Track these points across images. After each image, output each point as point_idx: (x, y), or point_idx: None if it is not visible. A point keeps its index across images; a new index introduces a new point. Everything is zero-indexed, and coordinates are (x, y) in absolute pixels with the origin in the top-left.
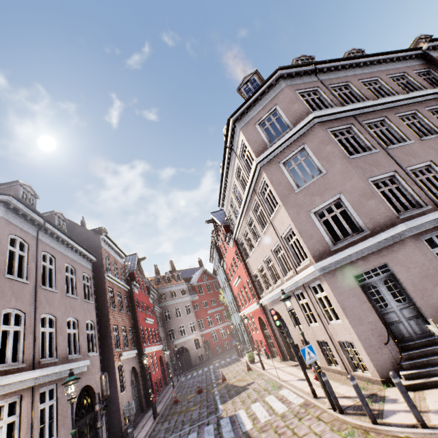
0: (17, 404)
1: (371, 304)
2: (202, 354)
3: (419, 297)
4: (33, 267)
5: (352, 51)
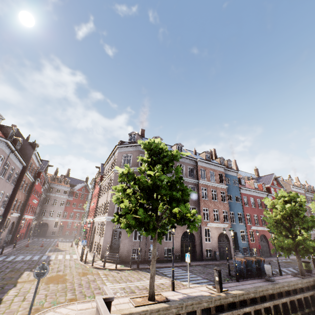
0: None
1: (113, 236)
2: (56, 231)
3: (122, 239)
4: (1, 168)
5: (178, 144)
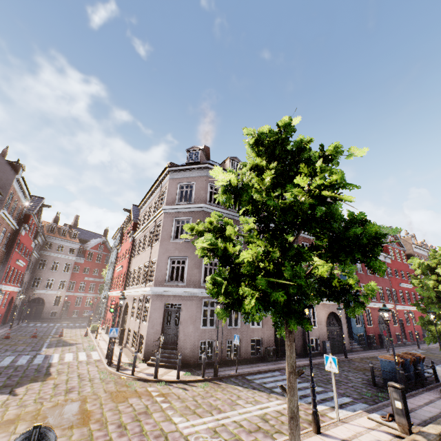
0: None
1: (165, 320)
2: (57, 311)
3: (182, 326)
4: None
5: None
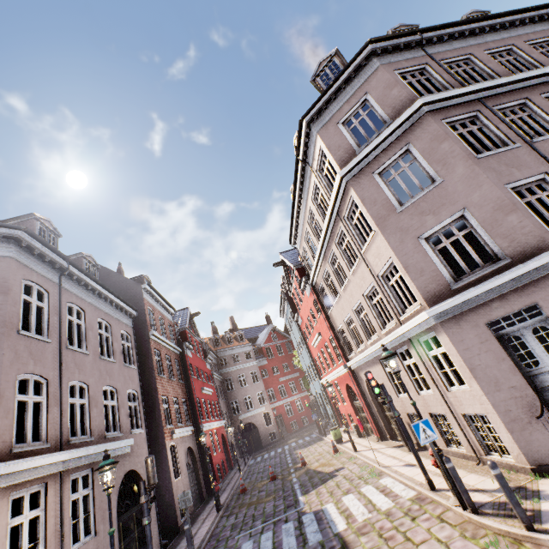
0: (41, 494)
1: (514, 362)
2: (275, 431)
3: None
4: (55, 322)
5: (472, 14)
